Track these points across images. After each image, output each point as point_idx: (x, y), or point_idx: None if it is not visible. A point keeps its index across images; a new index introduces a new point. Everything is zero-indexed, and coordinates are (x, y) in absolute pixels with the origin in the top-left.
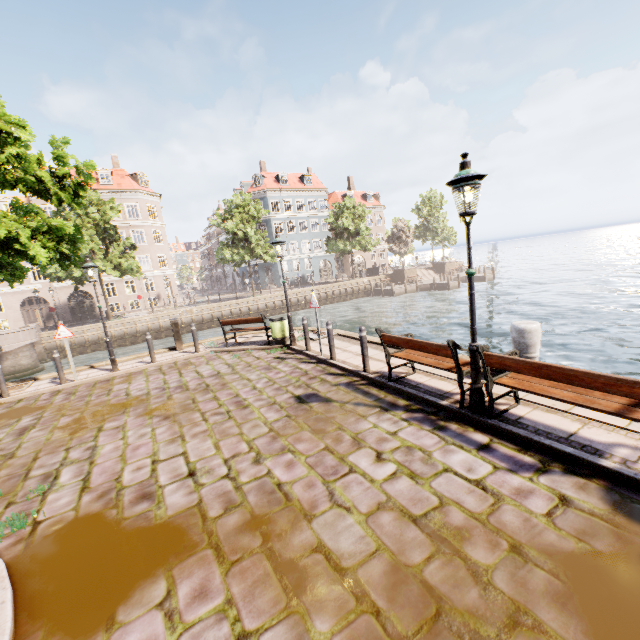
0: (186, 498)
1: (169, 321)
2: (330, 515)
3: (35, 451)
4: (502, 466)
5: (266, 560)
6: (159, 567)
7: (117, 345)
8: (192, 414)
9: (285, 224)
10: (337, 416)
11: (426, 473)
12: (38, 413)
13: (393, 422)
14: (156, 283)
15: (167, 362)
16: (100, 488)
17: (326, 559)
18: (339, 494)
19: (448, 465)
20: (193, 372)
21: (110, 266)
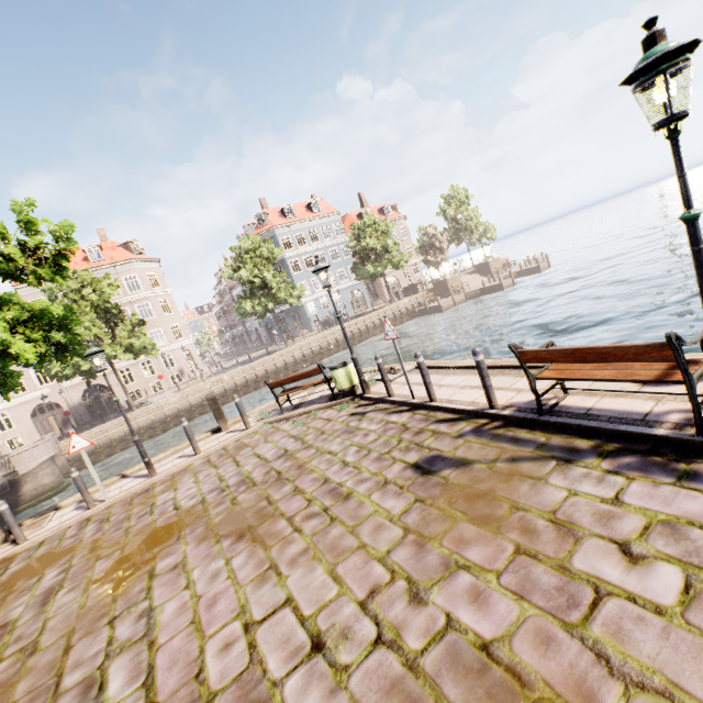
0: None
1: (199, 396)
2: None
3: (66, 633)
4: None
5: None
6: None
7: (147, 437)
8: (275, 523)
9: (302, 260)
10: (496, 486)
11: None
12: (65, 561)
13: (597, 480)
14: (175, 357)
15: (214, 450)
16: (174, 702)
17: None
18: (618, 655)
19: None
20: (252, 457)
21: (121, 350)
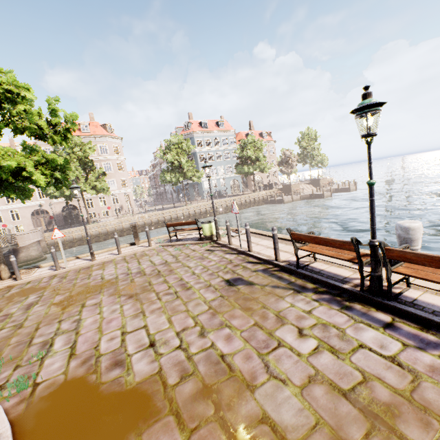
0: (149, 366)
1: (129, 224)
2: (269, 386)
3: (37, 322)
4: (410, 343)
5: (220, 429)
6: (131, 431)
7: (94, 241)
8: (149, 294)
9: (206, 155)
10: (260, 296)
11: (344, 349)
12: (40, 292)
13: (306, 302)
14: (120, 198)
15: (129, 254)
16: (83, 355)
17: (272, 431)
18: (273, 366)
19: (362, 341)
20: (148, 261)
21: (89, 187)
